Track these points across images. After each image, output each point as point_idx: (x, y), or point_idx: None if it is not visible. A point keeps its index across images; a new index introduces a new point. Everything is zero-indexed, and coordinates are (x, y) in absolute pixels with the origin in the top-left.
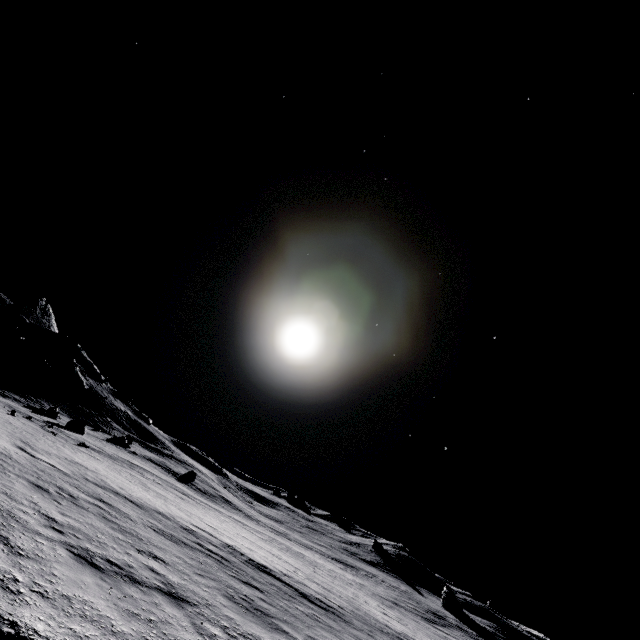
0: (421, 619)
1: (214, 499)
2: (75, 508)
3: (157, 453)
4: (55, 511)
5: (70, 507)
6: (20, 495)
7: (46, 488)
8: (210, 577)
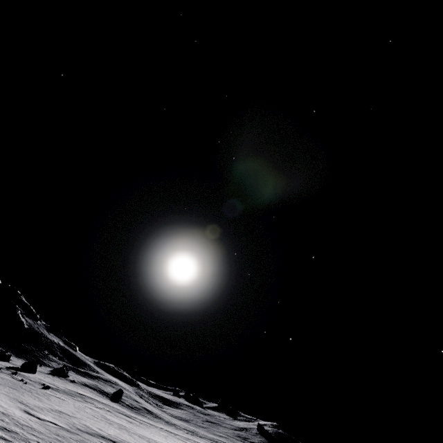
0: None
1: (140, 412)
2: None
3: (88, 377)
4: None
5: None
6: None
7: None
8: None
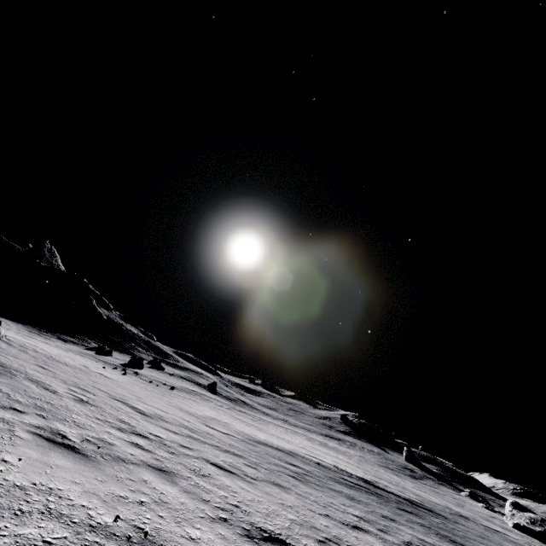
0: (410, 478)
1: (238, 403)
2: (323, 490)
3: (178, 368)
4: (340, 504)
5: (323, 491)
6: (323, 500)
7: (292, 475)
8: (408, 520)
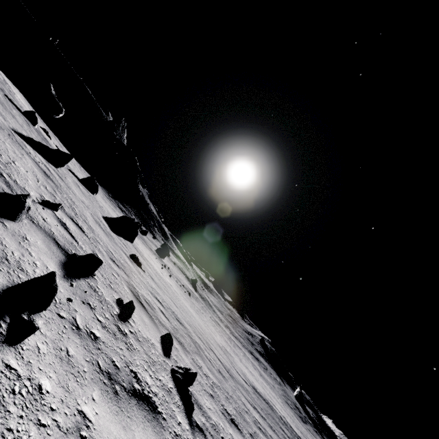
0: (301, 420)
1: (207, 304)
2: None
3: (175, 255)
4: None
5: None
6: None
7: None
8: None
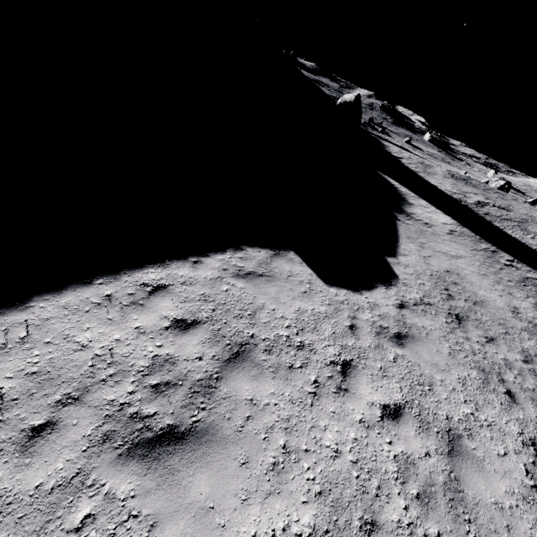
0: None
1: None
2: None
3: None
4: None
5: None
6: None
7: None
8: None
